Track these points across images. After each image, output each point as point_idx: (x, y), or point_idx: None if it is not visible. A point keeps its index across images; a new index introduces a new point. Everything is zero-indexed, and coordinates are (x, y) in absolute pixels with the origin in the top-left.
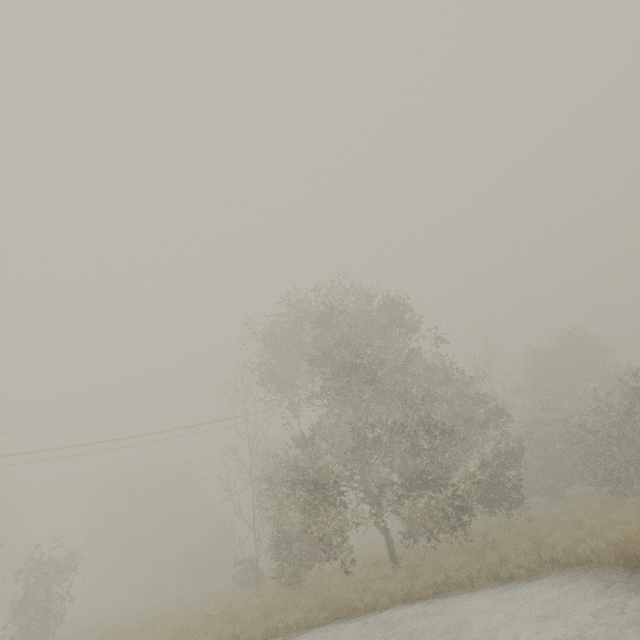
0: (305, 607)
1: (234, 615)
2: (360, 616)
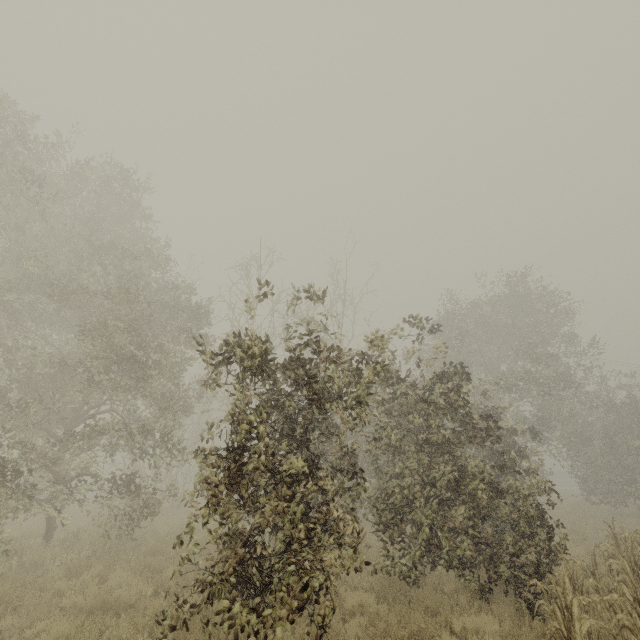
0: None
1: None
2: None
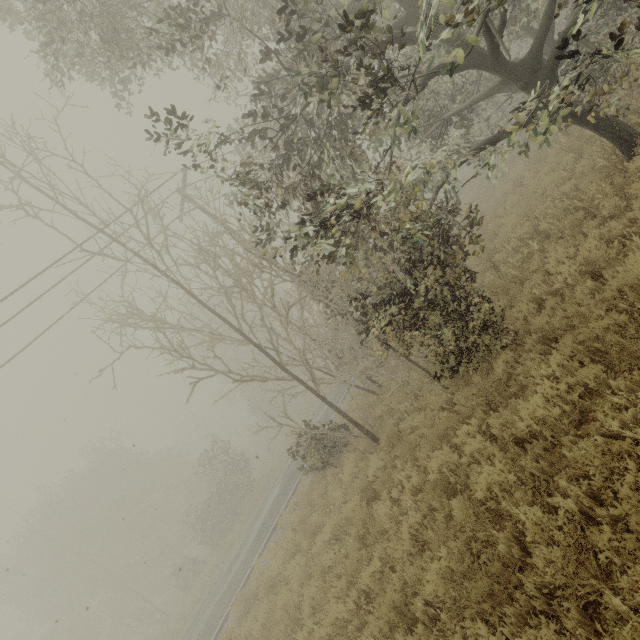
0: None
1: None
2: None
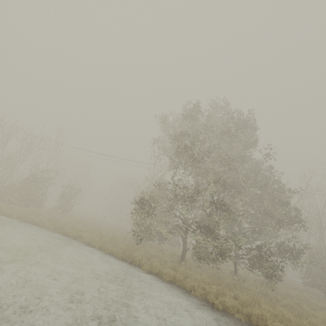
0: (121, 248)
1: (102, 235)
2: (134, 265)
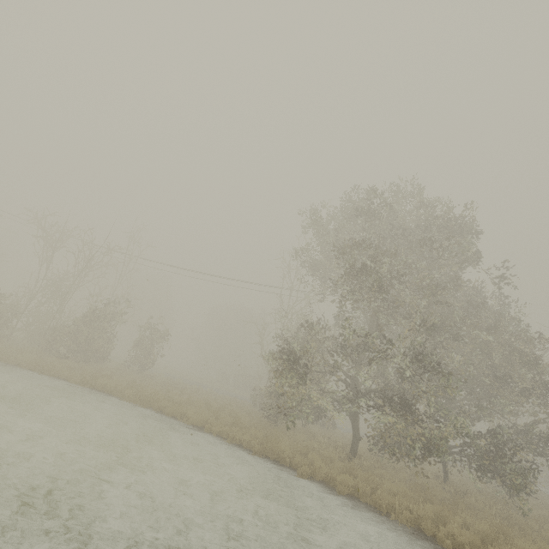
0: (254, 435)
1: (217, 412)
2: (282, 466)
